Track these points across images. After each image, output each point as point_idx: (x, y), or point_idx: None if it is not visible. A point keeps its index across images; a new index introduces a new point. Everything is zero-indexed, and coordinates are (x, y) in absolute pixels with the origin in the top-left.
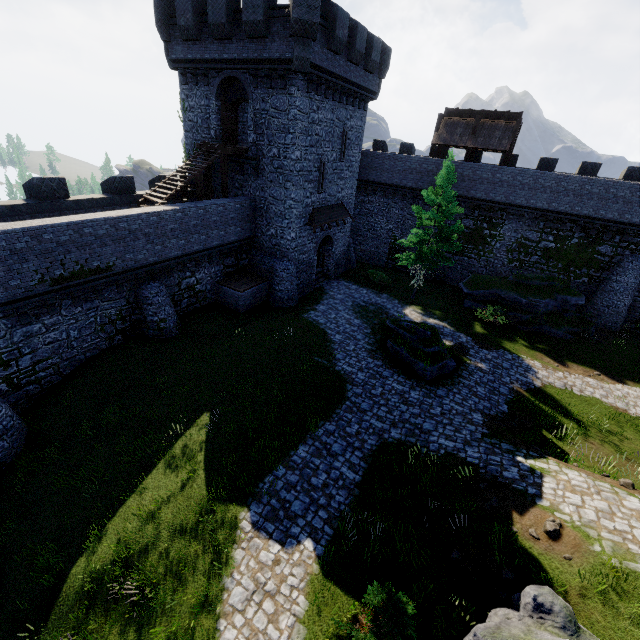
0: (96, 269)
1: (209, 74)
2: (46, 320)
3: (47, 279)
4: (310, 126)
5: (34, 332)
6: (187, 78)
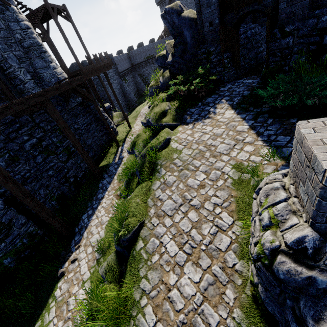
0: (151, 56)
1: (165, 1)
2: (145, 68)
3: (145, 58)
4: (192, 0)
5: (144, 71)
6: (161, 6)
